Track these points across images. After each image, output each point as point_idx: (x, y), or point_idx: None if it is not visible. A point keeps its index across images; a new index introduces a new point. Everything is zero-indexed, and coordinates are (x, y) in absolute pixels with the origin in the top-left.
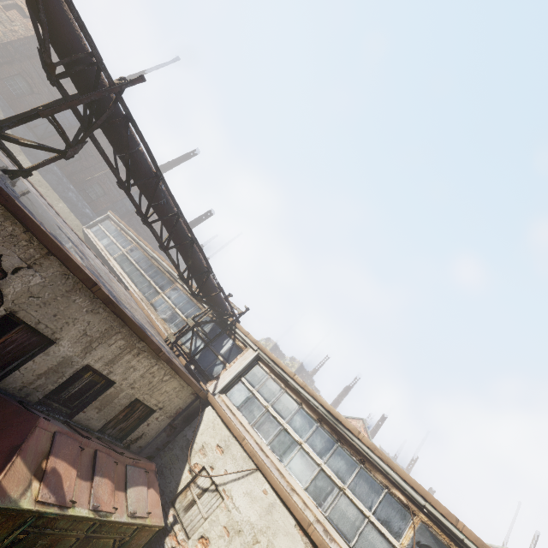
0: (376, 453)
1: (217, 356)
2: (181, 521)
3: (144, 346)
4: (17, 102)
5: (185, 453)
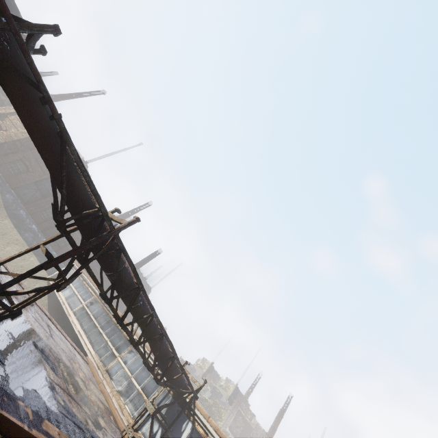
0: None
1: None
2: None
3: None
4: (13, 178)
5: None
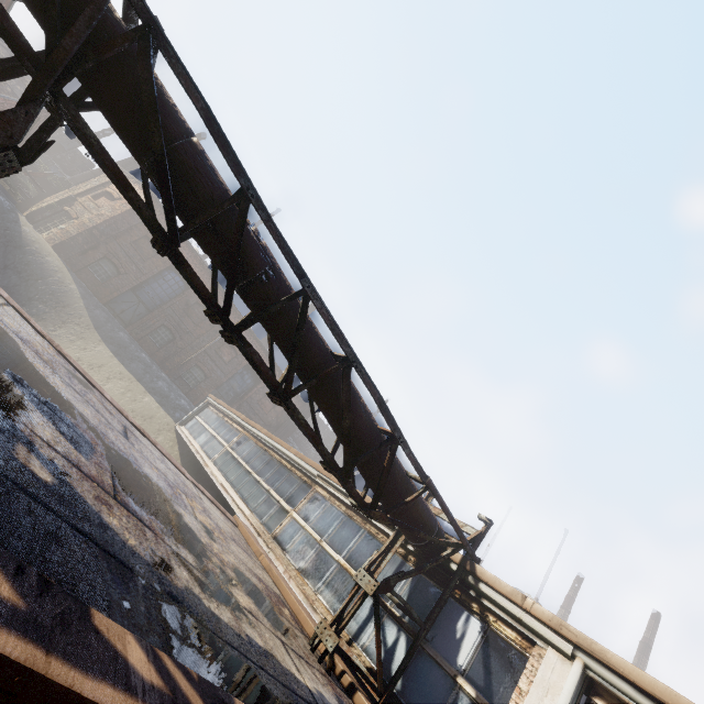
0: None
1: (454, 679)
2: None
3: None
4: (102, 288)
5: None
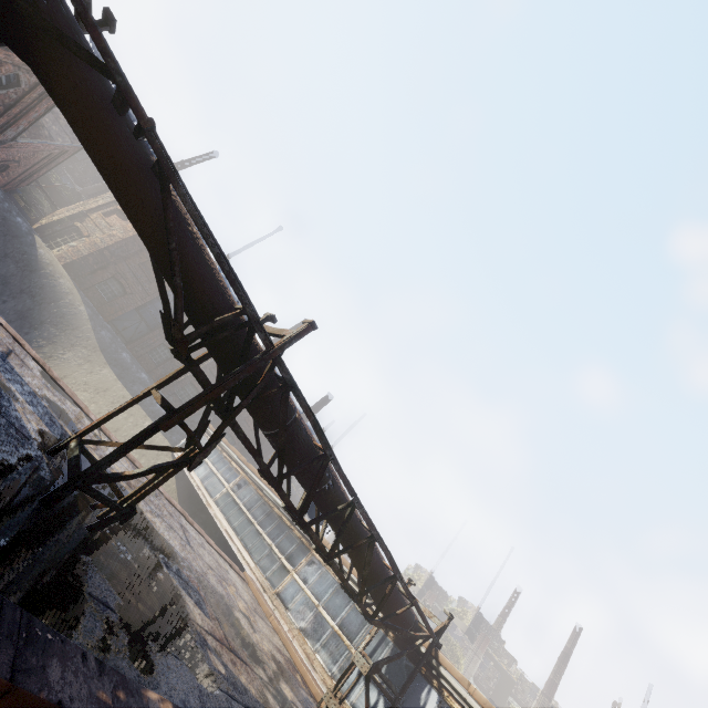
0: None
1: None
2: None
3: None
4: (107, 306)
5: None
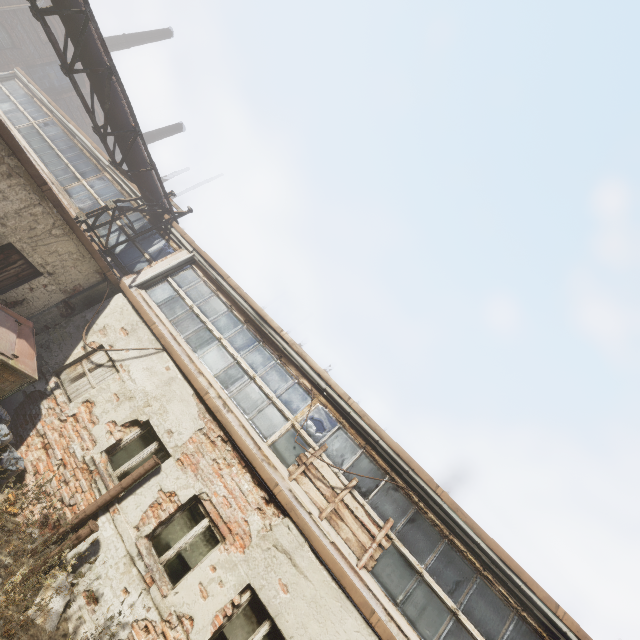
0: (293, 347)
1: (143, 254)
2: (66, 389)
3: (18, 167)
4: None
5: (81, 332)
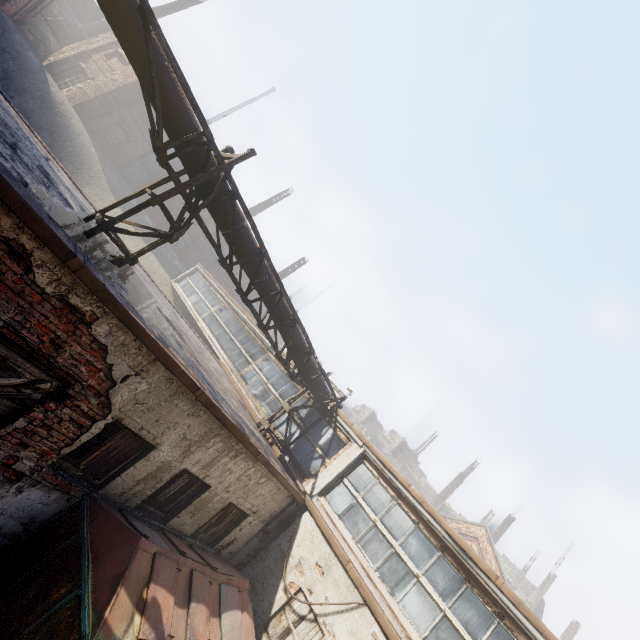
0: (521, 610)
1: (315, 448)
2: None
3: (242, 447)
4: (114, 152)
5: (279, 567)
